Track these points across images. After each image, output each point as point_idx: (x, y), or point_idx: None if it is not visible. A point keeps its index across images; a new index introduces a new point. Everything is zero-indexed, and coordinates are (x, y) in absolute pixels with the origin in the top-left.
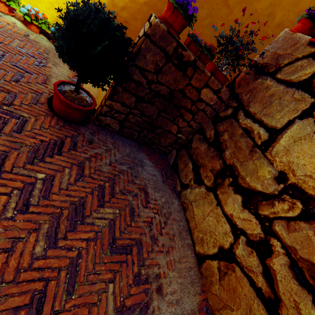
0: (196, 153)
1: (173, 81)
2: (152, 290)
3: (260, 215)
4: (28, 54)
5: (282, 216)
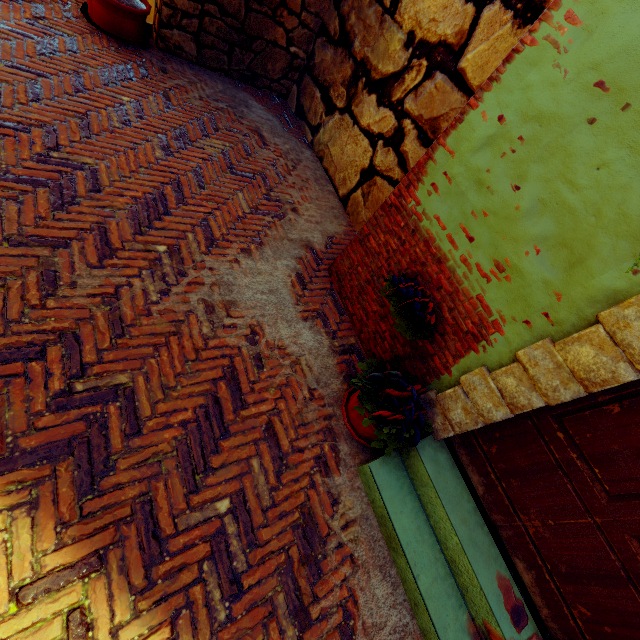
0: (322, 70)
1: None
2: (287, 209)
3: (394, 103)
4: None
5: (411, 88)
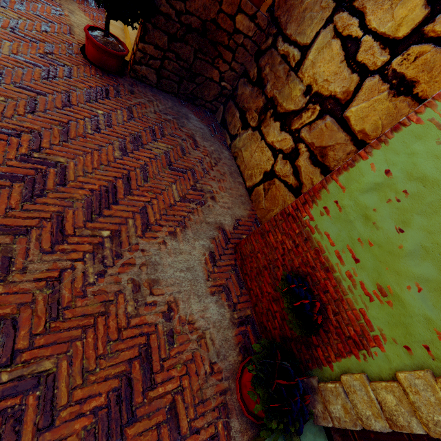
0: (242, 99)
1: (203, 9)
2: (207, 197)
3: (292, 130)
4: (42, 2)
5: (306, 123)
